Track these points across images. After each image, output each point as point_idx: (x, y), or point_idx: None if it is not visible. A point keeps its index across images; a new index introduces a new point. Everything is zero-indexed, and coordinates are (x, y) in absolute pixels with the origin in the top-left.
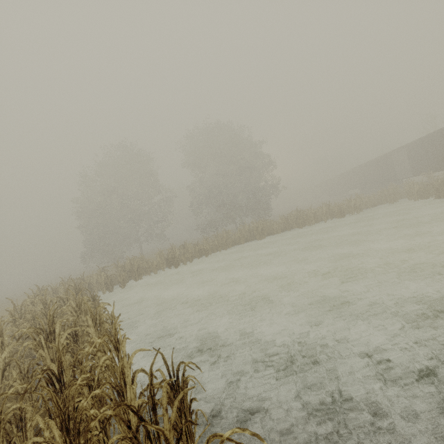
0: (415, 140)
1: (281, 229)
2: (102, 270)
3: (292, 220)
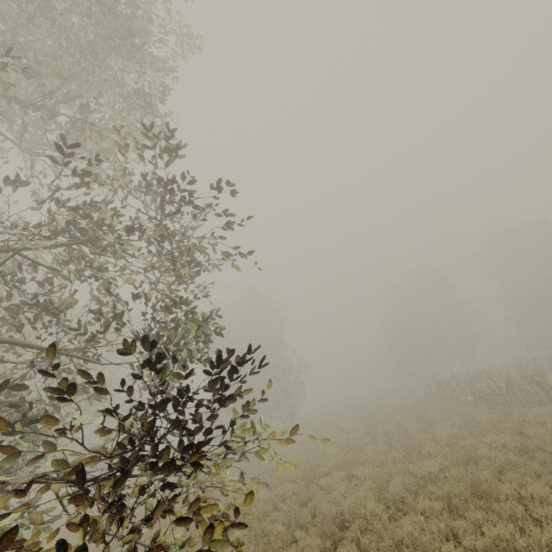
0: None
1: None
2: (456, 378)
3: None
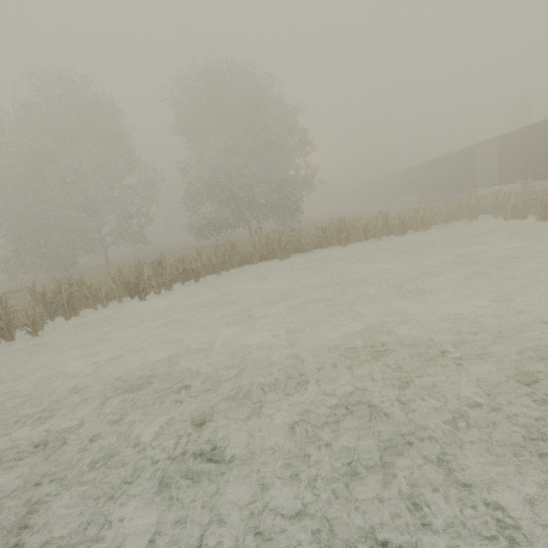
0: (517, 129)
1: (314, 245)
2: (1, 299)
3: (332, 232)
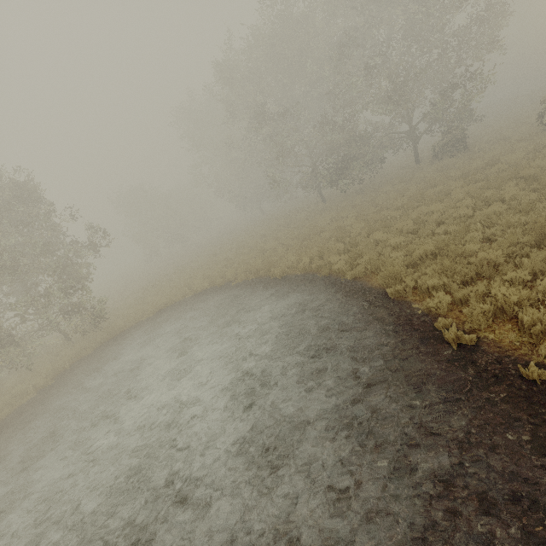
0: None
1: None
2: None
3: None
